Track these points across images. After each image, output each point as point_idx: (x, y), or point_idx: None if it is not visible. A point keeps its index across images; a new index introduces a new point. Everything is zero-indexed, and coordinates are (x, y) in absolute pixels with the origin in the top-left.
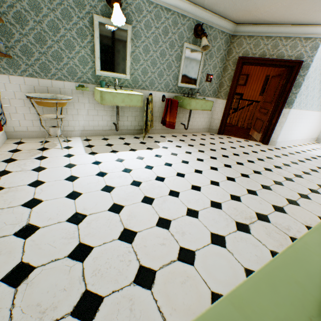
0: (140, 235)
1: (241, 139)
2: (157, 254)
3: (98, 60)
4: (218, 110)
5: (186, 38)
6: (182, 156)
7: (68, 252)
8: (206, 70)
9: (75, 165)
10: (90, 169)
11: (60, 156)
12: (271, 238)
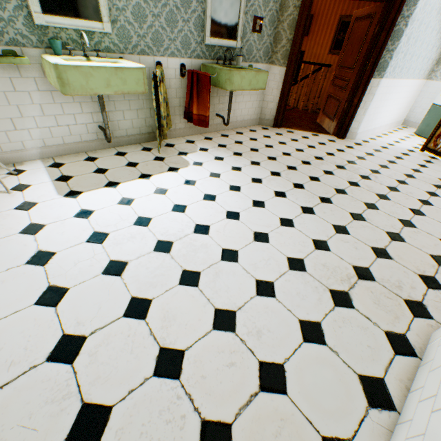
0: (191, 356)
1: (307, 133)
2: (226, 388)
3: None
4: (274, 86)
5: None
6: (229, 177)
7: (64, 433)
8: (252, 9)
9: (43, 227)
10: (74, 230)
11: (7, 209)
12: (381, 310)
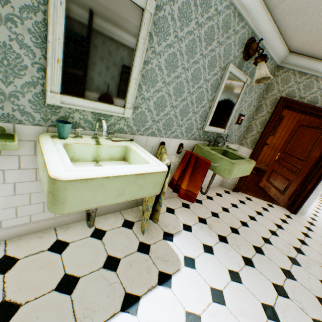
0: None
1: (263, 202)
2: None
3: (56, 67)
4: None
5: (233, 57)
6: (235, 301)
7: None
8: (240, 109)
9: None
10: None
11: None
12: None
